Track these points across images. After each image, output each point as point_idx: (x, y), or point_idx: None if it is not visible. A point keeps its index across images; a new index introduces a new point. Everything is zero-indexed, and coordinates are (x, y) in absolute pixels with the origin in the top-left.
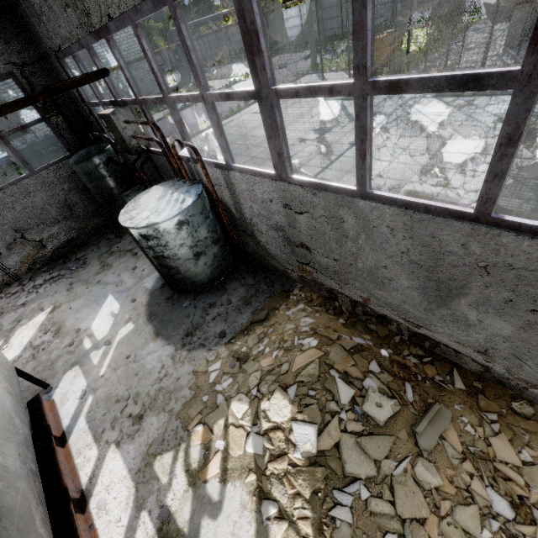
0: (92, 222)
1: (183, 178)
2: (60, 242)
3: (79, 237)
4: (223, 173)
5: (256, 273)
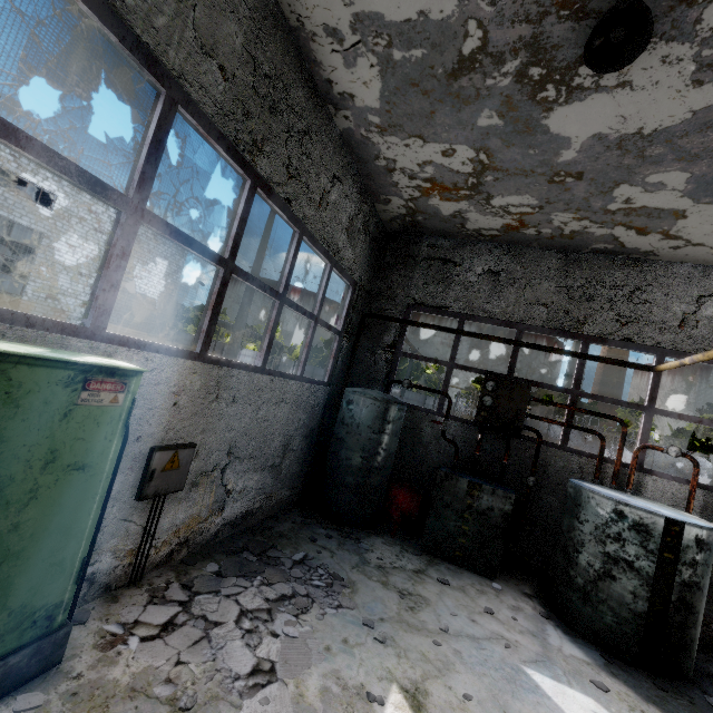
0: (279, 491)
1: (616, 483)
2: (237, 510)
3: (255, 513)
4: (707, 495)
5: (712, 654)
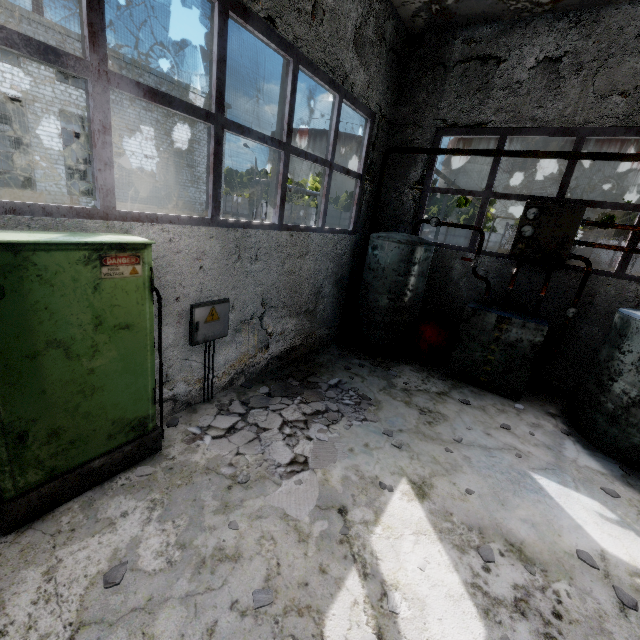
0: (318, 331)
1: None
2: (281, 347)
3: (298, 349)
4: None
5: None
